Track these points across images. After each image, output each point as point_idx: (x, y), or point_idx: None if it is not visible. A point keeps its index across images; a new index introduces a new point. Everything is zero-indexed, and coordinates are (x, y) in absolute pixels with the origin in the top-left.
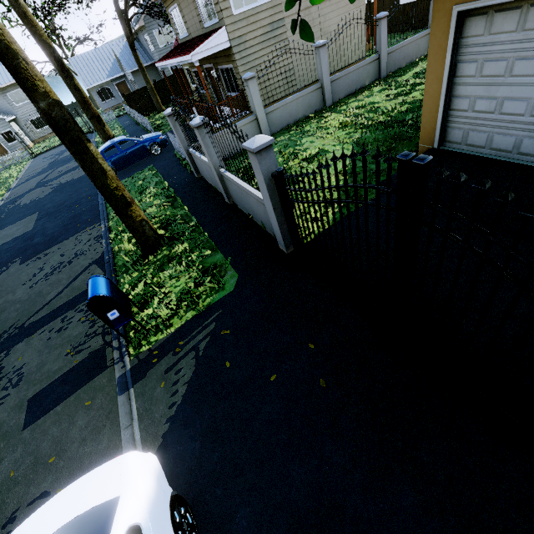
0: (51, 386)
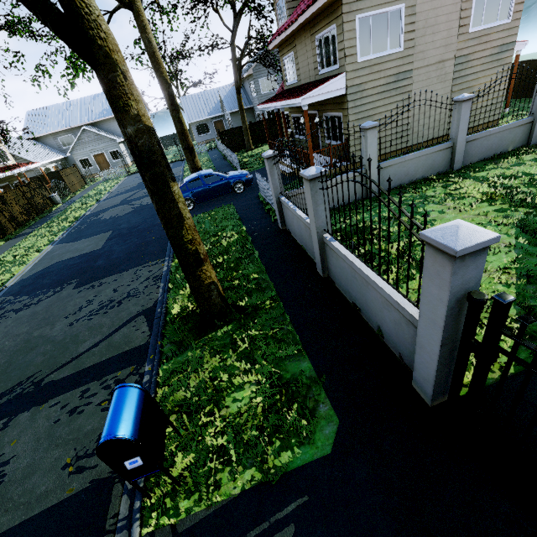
0: (22, 530)
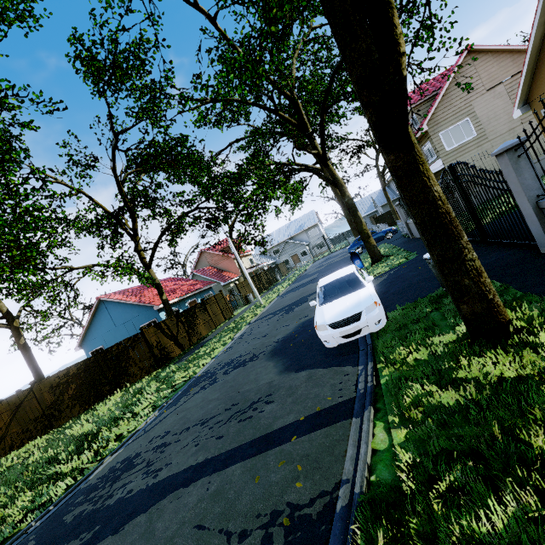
0: None
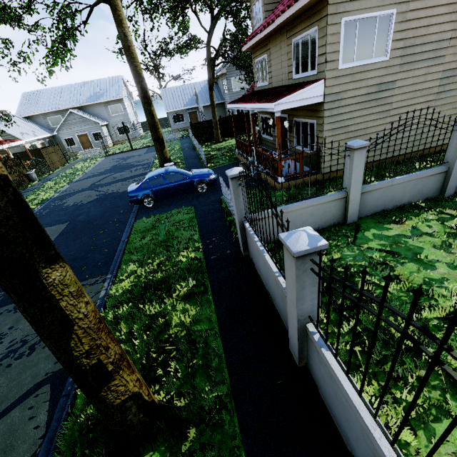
0: None
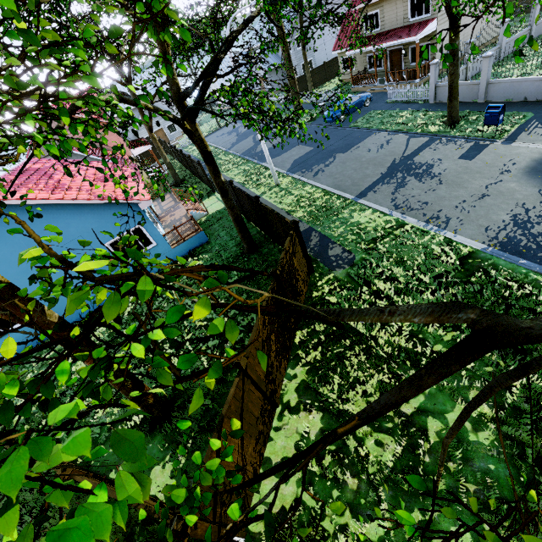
0: (464, 154)
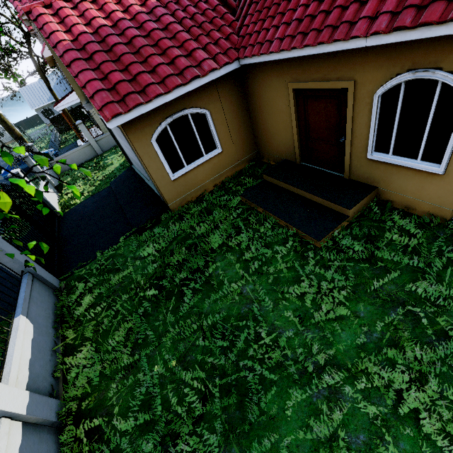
0: None
